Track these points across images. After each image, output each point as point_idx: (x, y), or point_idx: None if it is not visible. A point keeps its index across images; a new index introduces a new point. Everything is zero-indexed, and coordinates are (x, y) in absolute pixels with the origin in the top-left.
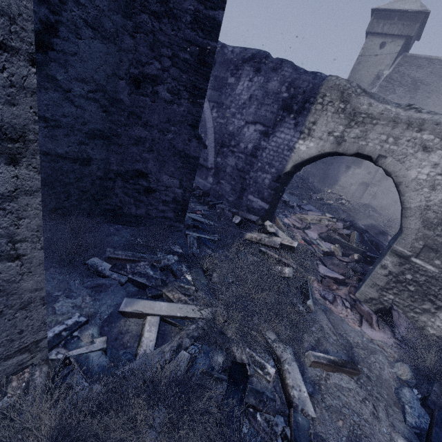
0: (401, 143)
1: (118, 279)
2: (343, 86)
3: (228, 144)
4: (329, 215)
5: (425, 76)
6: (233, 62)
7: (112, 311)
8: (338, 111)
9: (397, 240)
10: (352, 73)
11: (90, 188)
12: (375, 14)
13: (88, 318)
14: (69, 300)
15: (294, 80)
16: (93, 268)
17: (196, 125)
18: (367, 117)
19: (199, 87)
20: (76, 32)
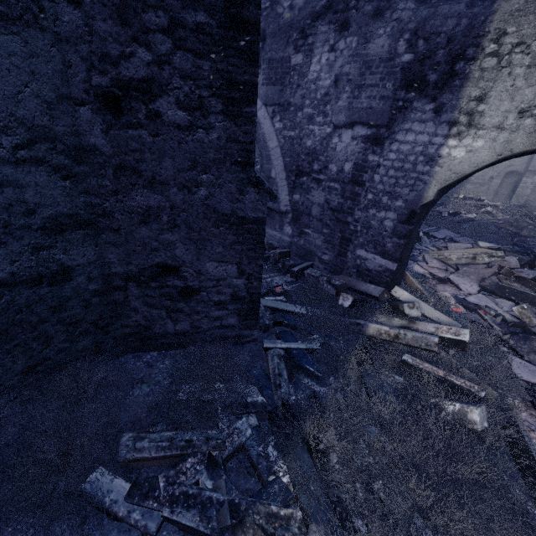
0: None
1: (142, 524)
2: None
3: (308, 170)
4: (484, 244)
5: None
6: (295, 26)
7: None
8: None
9: None
10: None
11: (85, 313)
12: None
13: None
14: None
15: (423, 22)
16: (93, 504)
17: (248, 160)
18: None
19: (239, 81)
20: None
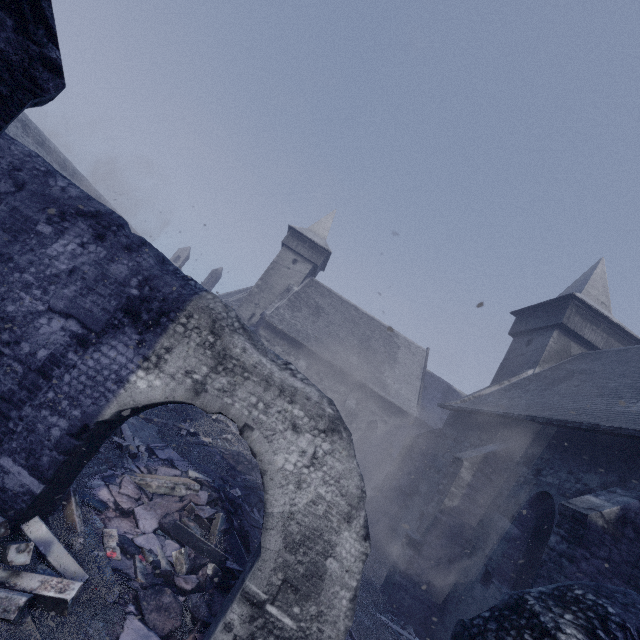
0: (272, 414)
1: None
2: (217, 313)
3: None
4: (193, 474)
5: (326, 305)
6: (59, 204)
7: None
8: (204, 344)
9: (252, 570)
10: (265, 275)
11: None
12: (291, 231)
13: None
14: None
15: (154, 277)
16: None
17: None
18: (239, 365)
19: None
20: None
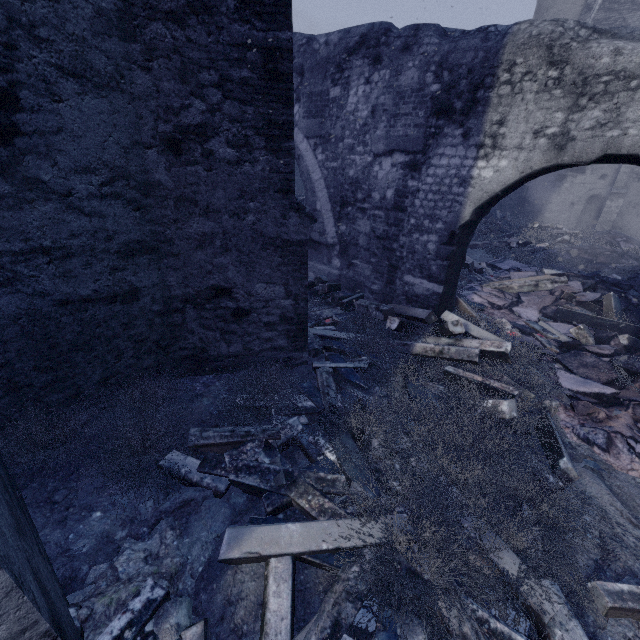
0: None
1: (213, 486)
2: (549, 34)
3: (352, 200)
4: (549, 272)
5: None
6: (331, 61)
7: (210, 555)
8: (546, 86)
9: None
10: (537, 17)
11: (149, 332)
12: None
13: (172, 579)
14: (139, 543)
15: (446, 55)
16: (172, 473)
17: (289, 188)
18: (615, 78)
19: (278, 121)
20: (49, 91)
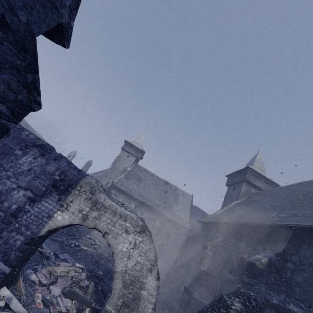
0: (117, 226)
1: None
2: (93, 184)
3: None
4: (78, 265)
5: (143, 176)
6: (25, 141)
7: None
8: (87, 198)
9: (108, 300)
10: (114, 163)
11: None
12: (126, 142)
13: None
14: None
15: (66, 170)
16: None
17: None
18: (102, 206)
19: None
20: None
